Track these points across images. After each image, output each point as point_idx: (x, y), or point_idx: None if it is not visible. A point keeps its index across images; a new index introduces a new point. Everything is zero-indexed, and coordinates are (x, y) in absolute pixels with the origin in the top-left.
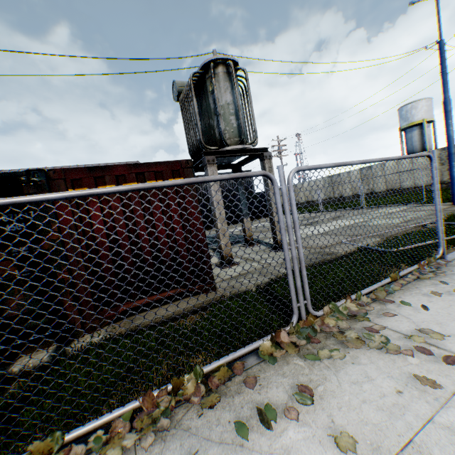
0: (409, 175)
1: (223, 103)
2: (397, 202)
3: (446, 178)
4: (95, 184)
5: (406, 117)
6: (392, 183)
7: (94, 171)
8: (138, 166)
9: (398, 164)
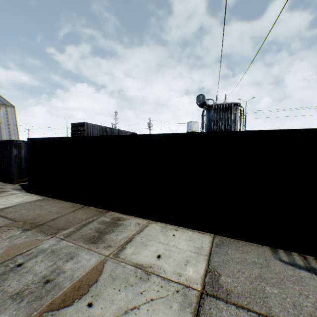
0: None
1: (237, 119)
2: None
3: None
4: None
5: (191, 127)
6: None
7: None
8: None
9: None
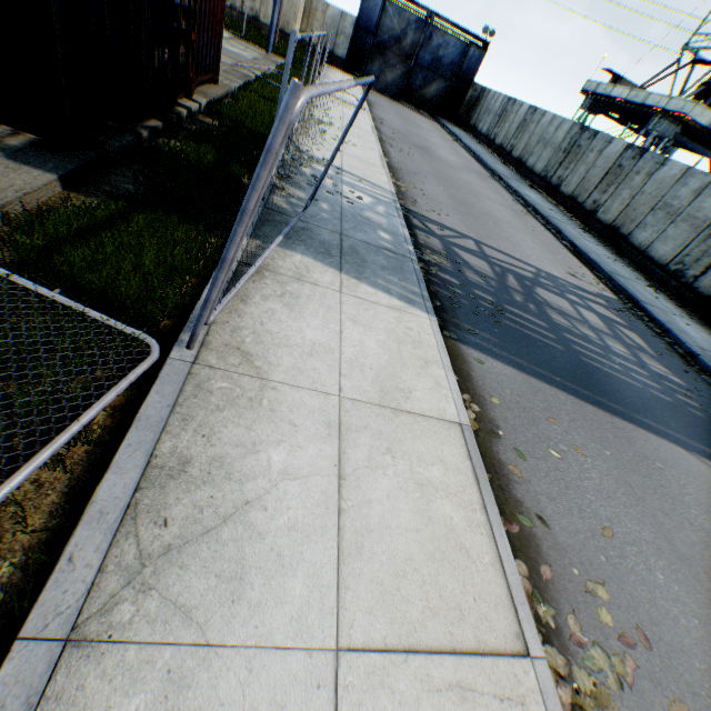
0: None
1: None
2: None
3: (240, 6)
4: None
5: None
6: None
7: None
8: None
9: None
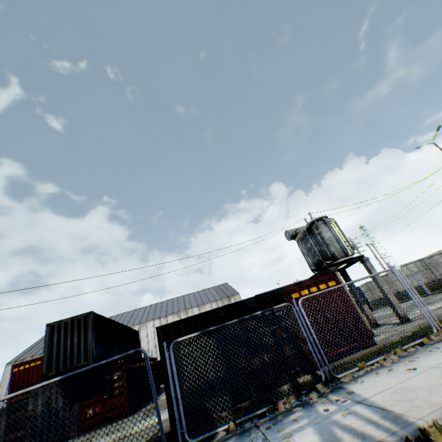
0: None
1: (327, 237)
2: None
3: None
4: (299, 290)
5: None
6: None
7: (298, 285)
8: (313, 279)
9: None
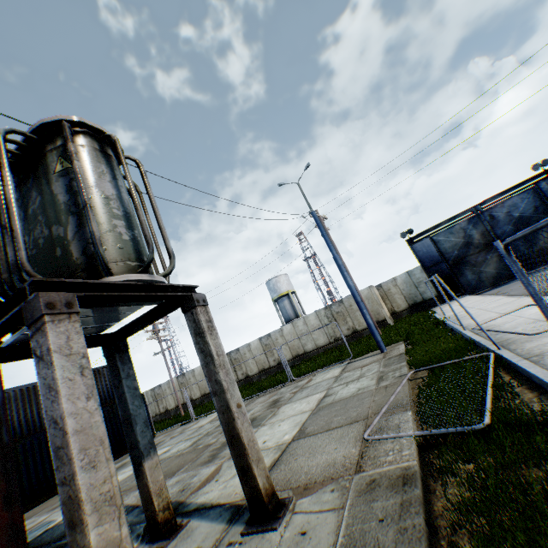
0: (309, 337)
1: (95, 194)
2: (320, 365)
3: (339, 333)
4: None
5: (275, 289)
6: (296, 349)
7: None
8: None
9: (295, 327)
